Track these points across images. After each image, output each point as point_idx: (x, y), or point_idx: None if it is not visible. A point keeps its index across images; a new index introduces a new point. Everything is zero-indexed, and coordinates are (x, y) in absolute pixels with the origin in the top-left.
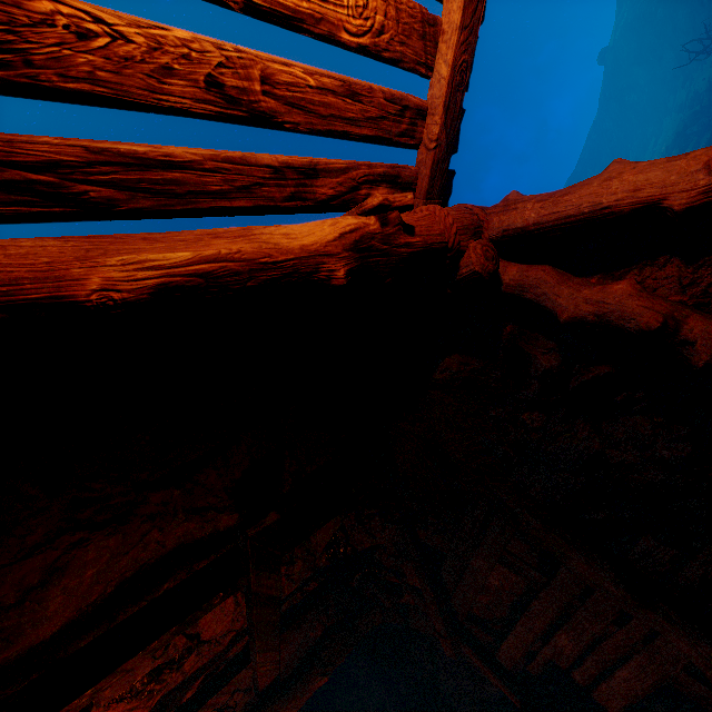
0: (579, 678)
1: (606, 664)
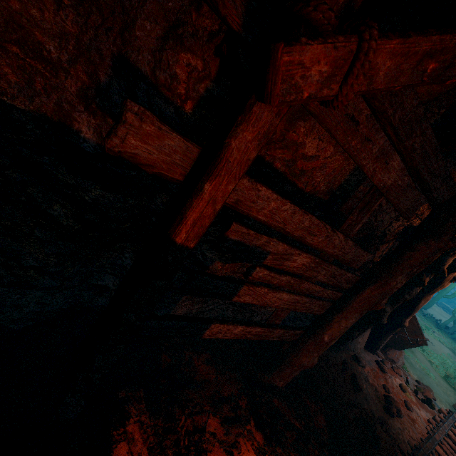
0: (260, 275)
1: (287, 287)
